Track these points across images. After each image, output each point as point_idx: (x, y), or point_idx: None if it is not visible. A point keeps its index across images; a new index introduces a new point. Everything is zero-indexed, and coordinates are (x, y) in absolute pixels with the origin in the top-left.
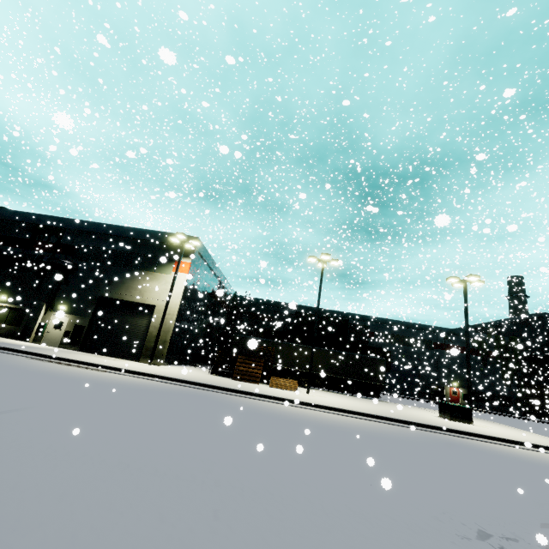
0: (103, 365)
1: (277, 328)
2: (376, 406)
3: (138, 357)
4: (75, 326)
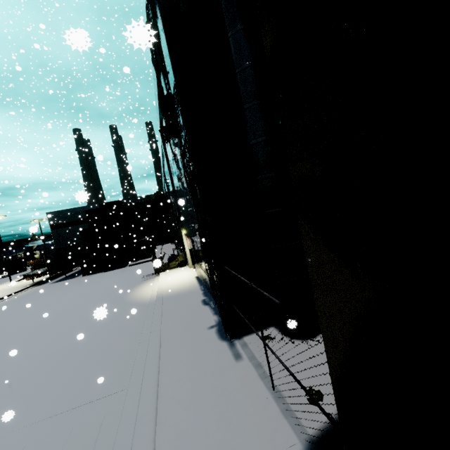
0: None
1: None
2: None
3: None
4: None
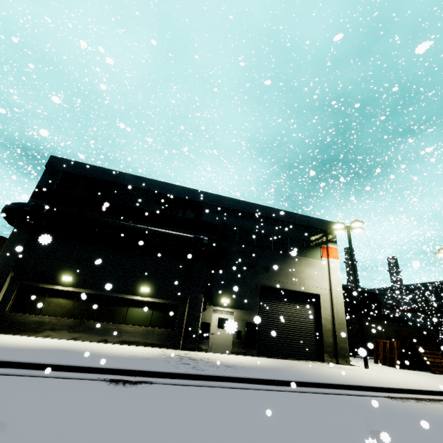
0: None
1: None
2: None
3: (316, 355)
4: (246, 324)
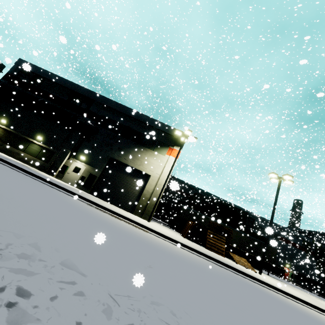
0: (142, 225)
1: (197, 204)
2: (305, 295)
3: (131, 209)
4: (90, 174)
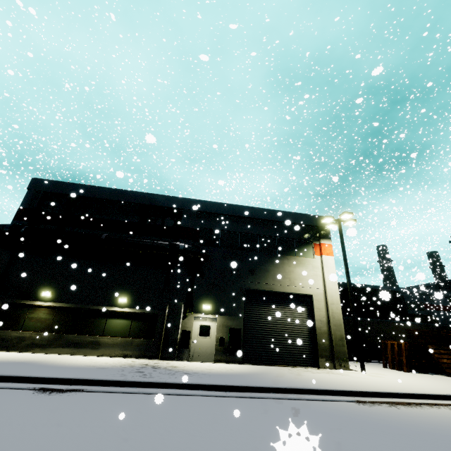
0: (436, 395)
1: None
2: None
3: (311, 361)
4: (230, 330)
